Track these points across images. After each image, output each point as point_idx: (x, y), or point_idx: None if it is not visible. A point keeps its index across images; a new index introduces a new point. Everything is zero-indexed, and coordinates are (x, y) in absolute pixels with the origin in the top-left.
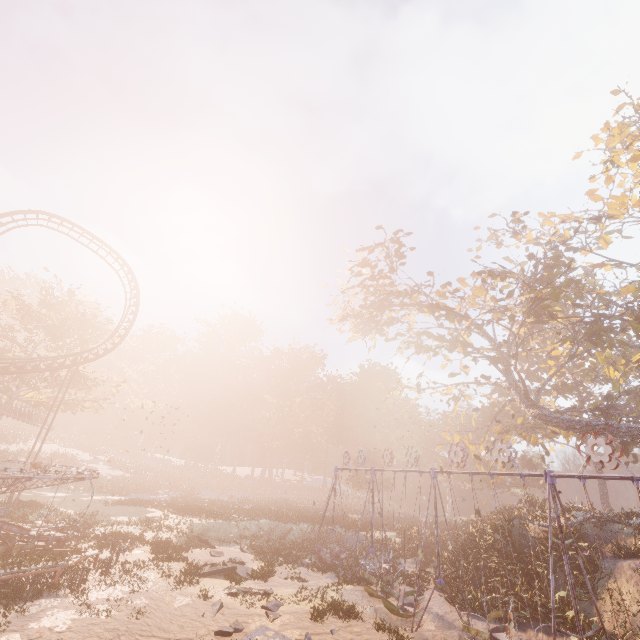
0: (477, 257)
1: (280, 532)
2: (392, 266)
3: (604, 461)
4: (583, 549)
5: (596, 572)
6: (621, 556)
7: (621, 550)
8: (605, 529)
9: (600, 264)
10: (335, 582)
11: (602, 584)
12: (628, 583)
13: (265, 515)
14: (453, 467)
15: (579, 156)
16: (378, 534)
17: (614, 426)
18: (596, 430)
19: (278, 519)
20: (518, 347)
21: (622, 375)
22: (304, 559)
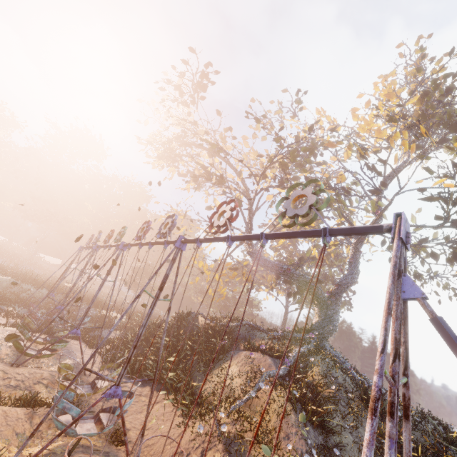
0: (252, 100)
1: (17, 290)
2: (194, 97)
3: (220, 225)
4: (224, 339)
5: (223, 355)
6: (247, 349)
7: (249, 345)
8: (251, 333)
9: (332, 144)
10: (3, 323)
11: (220, 363)
12: (236, 365)
13: (14, 275)
14: (190, 283)
15: (361, 97)
16: (111, 313)
17: (292, 271)
18: (279, 270)
19: (24, 281)
20: (256, 195)
21: (315, 246)
22: (6, 307)
